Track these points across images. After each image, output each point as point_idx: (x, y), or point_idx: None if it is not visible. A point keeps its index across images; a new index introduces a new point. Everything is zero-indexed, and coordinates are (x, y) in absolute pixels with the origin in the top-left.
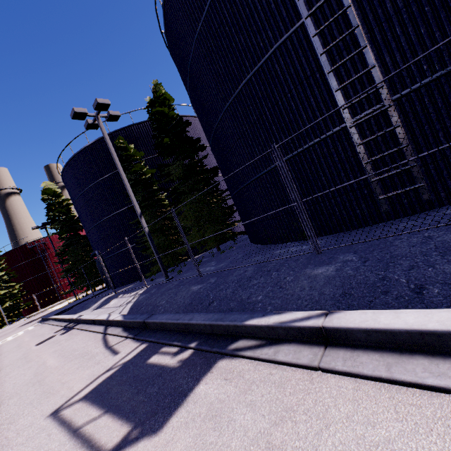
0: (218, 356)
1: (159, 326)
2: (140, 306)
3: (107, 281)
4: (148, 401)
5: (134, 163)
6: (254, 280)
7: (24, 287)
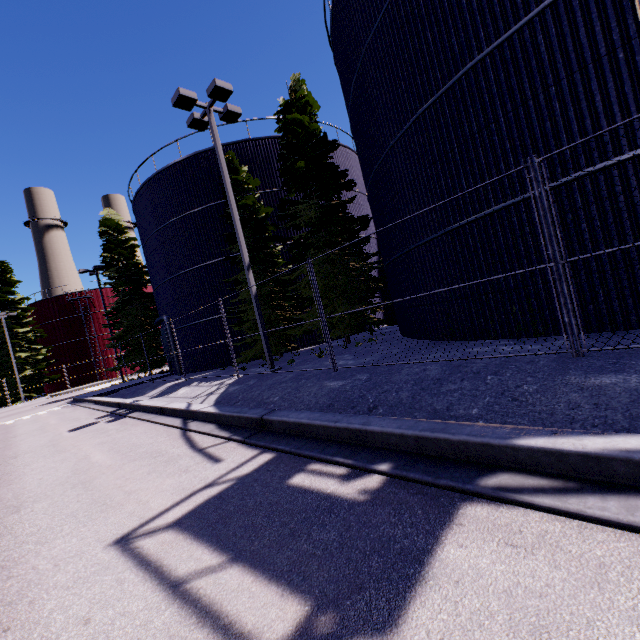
0: (457, 496)
1: (292, 429)
2: (234, 401)
3: (172, 362)
4: (326, 556)
5: (243, 195)
6: (448, 384)
7: (52, 353)
